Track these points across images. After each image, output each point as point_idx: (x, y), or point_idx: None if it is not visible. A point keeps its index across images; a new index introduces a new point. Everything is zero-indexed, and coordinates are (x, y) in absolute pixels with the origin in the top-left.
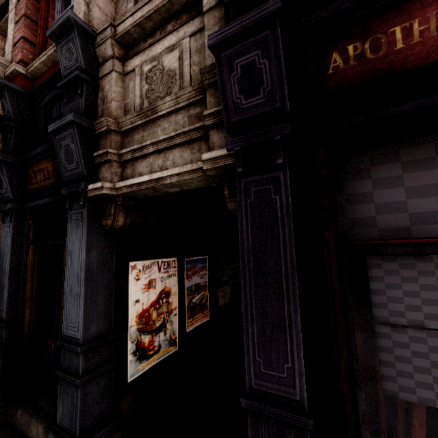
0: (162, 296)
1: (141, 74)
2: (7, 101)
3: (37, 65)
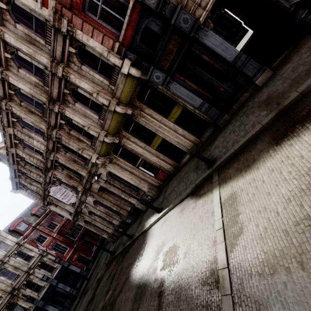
0: None
1: None
2: (131, 54)
3: (123, 33)
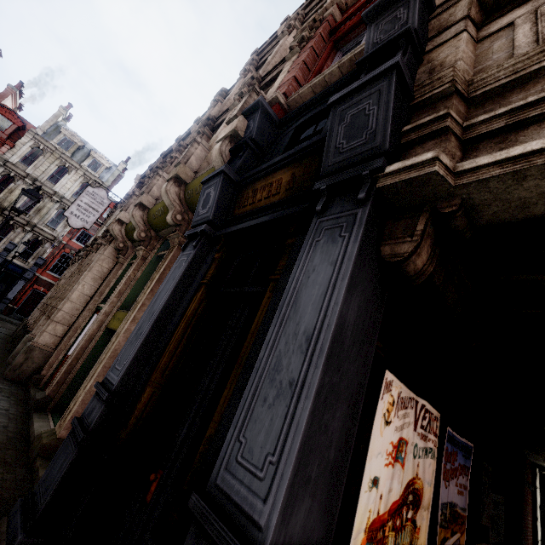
0: (408, 498)
1: (535, 18)
2: (255, 121)
3: (304, 90)
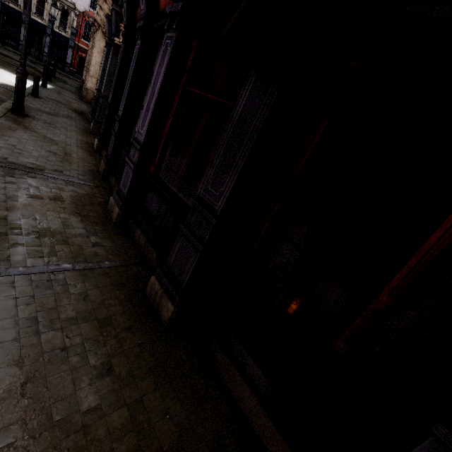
0: None
1: None
2: None
3: None
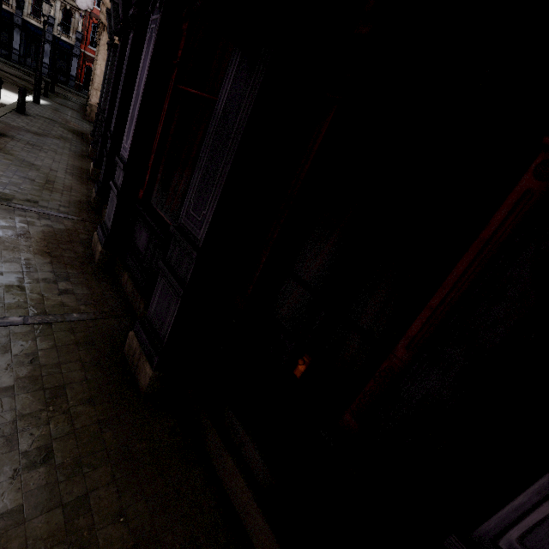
0: None
1: None
2: None
3: None
